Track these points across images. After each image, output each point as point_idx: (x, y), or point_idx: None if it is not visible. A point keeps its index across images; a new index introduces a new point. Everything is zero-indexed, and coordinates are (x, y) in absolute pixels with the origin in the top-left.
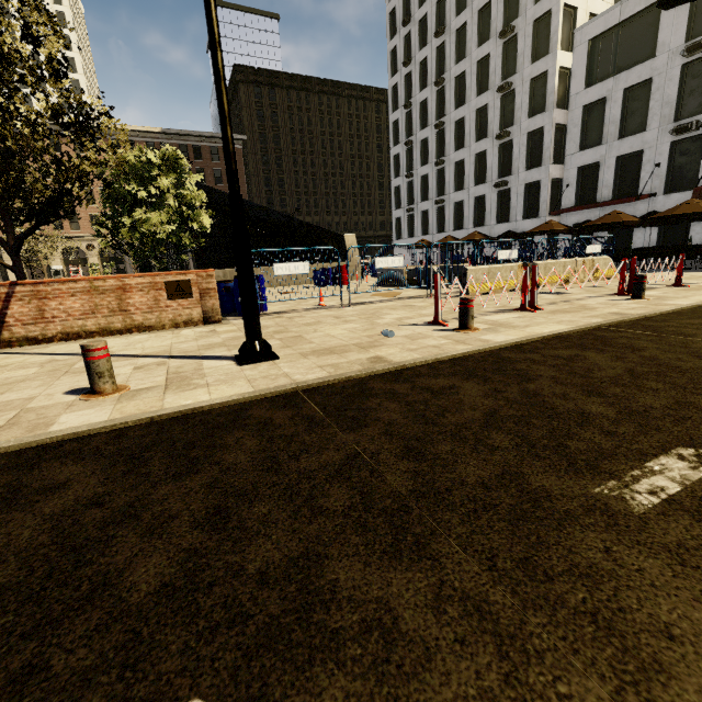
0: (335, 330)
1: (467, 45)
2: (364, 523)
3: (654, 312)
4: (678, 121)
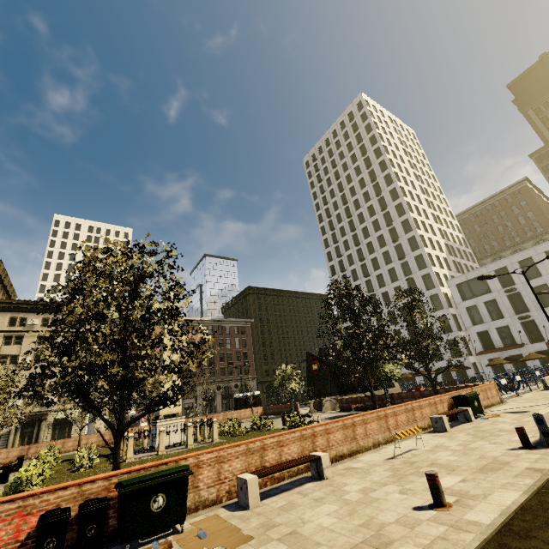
0: None
1: (385, 281)
2: None
3: None
4: (517, 314)
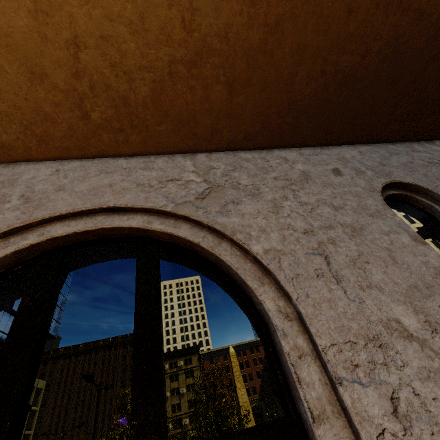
0: None
1: None
2: None
3: None
4: None
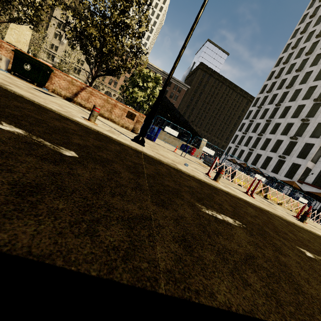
0: (170, 155)
1: (298, 97)
2: (130, 167)
3: (300, 224)
4: None
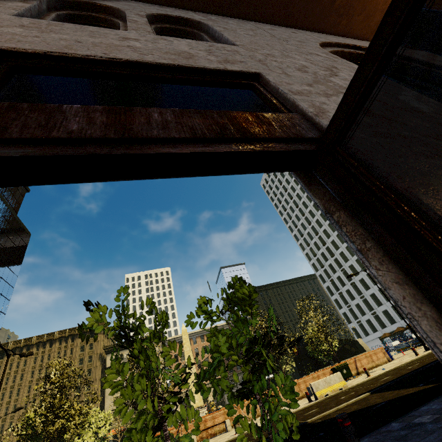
0: None
1: (347, 257)
2: None
3: None
4: None
